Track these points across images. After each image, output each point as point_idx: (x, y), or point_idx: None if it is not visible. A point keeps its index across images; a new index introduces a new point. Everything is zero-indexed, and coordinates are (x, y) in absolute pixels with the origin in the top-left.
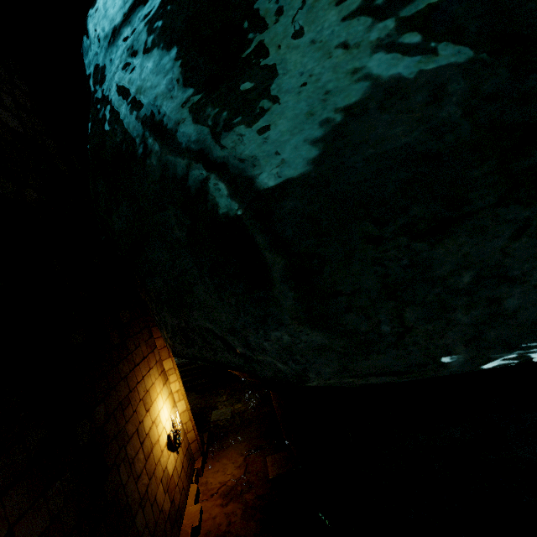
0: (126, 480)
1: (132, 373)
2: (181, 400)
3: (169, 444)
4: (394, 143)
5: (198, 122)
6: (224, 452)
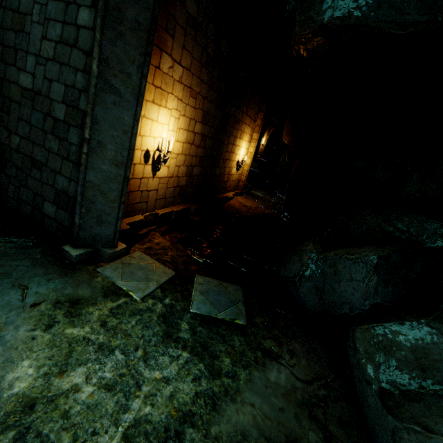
0: (225, 144)
1: (245, 115)
2: (249, 158)
3: (237, 163)
4: None
5: None
6: (250, 199)
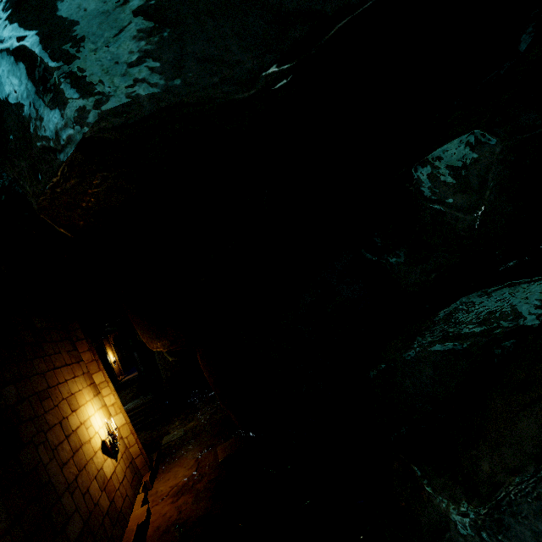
0: (47, 461)
1: (51, 373)
2: (119, 414)
3: (104, 449)
4: (91, 9)
5: (13, 23)
6: (175, 463)
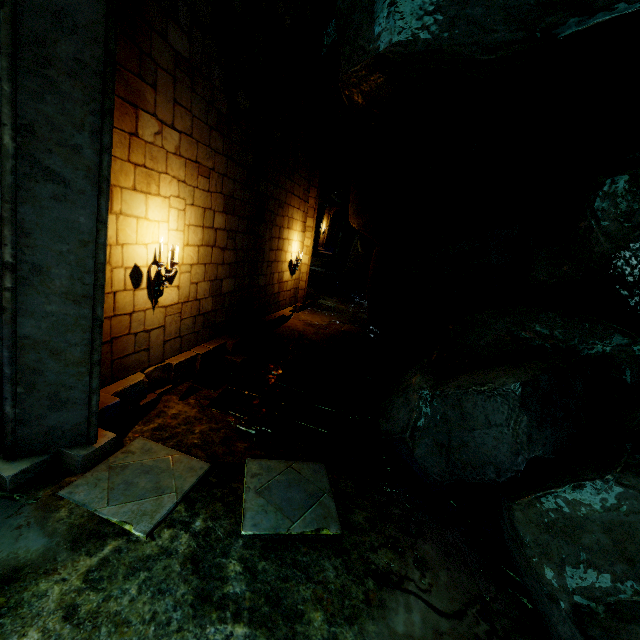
0: (267, 240)
1: (290, 195)
2: (307, 255)
3: (289, 265)
4: None
5: None
6: (318, 314)
